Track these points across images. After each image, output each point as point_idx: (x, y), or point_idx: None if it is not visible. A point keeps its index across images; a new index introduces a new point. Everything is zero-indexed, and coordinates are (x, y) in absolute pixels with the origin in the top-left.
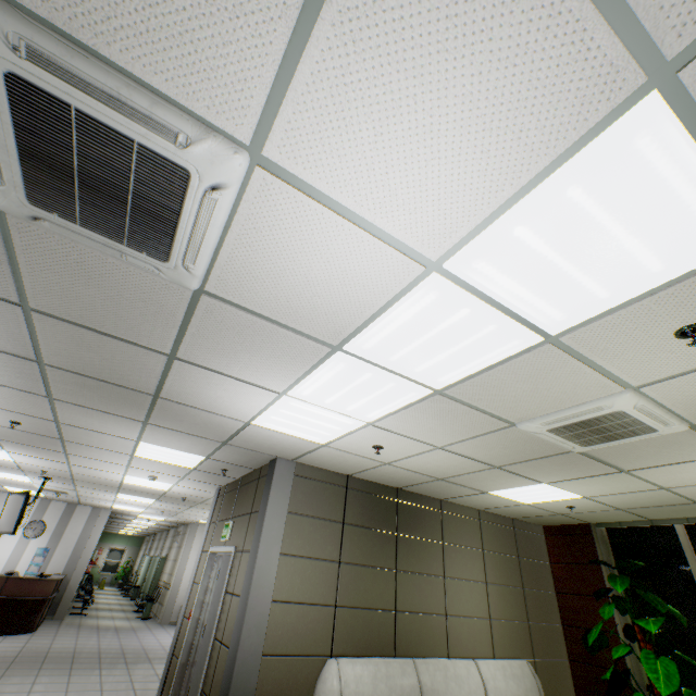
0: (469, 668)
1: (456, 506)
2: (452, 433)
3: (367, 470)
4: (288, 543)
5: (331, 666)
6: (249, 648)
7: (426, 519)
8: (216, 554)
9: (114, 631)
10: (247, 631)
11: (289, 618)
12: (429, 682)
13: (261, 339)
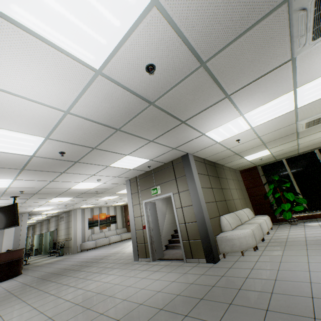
0: (242, 212)
1: (225, 166)
2: (273, 129)
3: (215, 154)
4: (201, 184)
5: (223, 218)
6: (206, 218)
7: (221, 171)
8: (146, 203)
9: (60, 261)
10: (204, 213)
11: (209, 207)
12: (239, 217)
13: (277, 85)
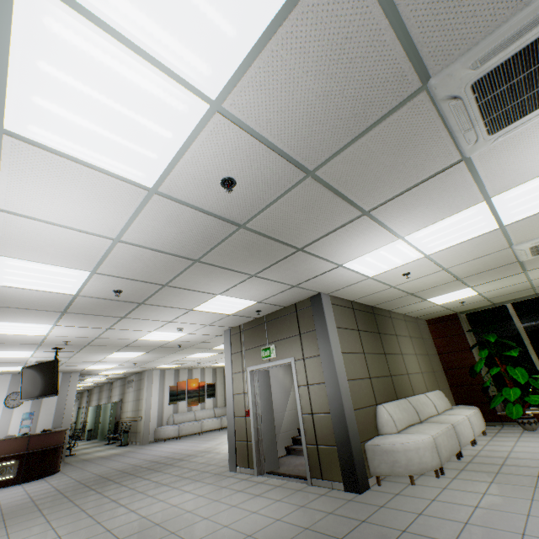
0: (425, 398)
1: (395, 313)
2: (468, 257)
3: (370, 294)
4: (341, 346)
5: (381, 409)
6: (348, 408)
7: (387, 323)
8: (253, 371)
9: (119, 455)
10: (344, 399)
11: (356, 388)
12: (417, 407)
13: (450, 195)
